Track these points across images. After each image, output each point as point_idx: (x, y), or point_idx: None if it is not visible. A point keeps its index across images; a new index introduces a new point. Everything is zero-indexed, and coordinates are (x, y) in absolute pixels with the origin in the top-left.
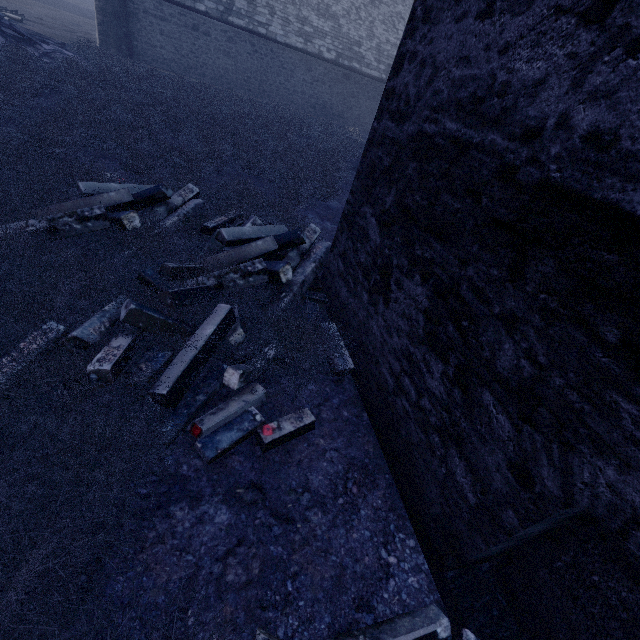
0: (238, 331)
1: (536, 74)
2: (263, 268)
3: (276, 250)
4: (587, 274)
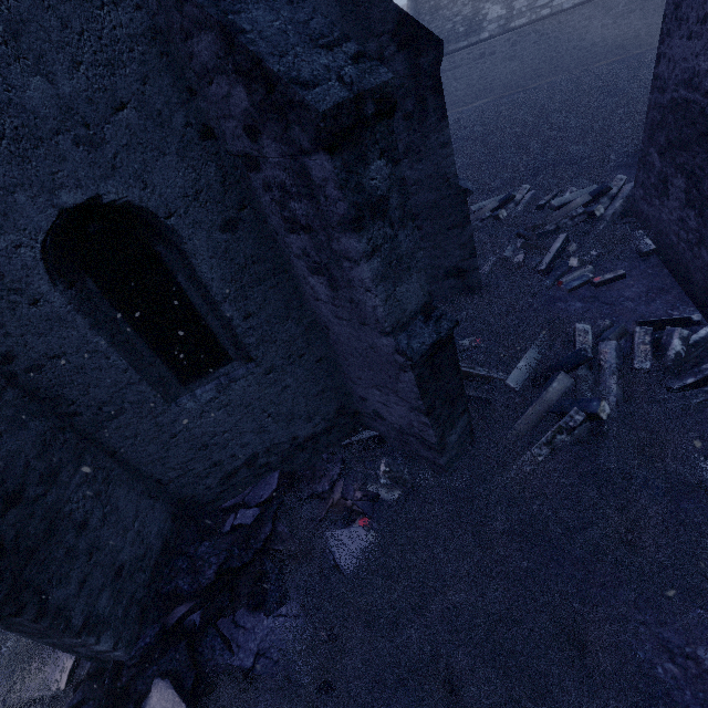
0: (572, 245)
1: (705, 68)
2: (582, 211)
3: (590, 201)
4: None
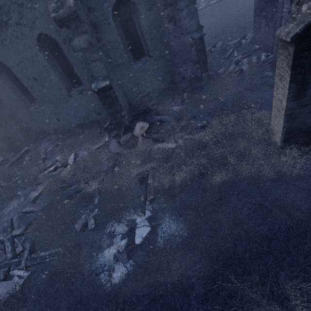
0: (235, 51)
1: None
2: (237, 42)
3: (240, 40)
4: (270, 1)
